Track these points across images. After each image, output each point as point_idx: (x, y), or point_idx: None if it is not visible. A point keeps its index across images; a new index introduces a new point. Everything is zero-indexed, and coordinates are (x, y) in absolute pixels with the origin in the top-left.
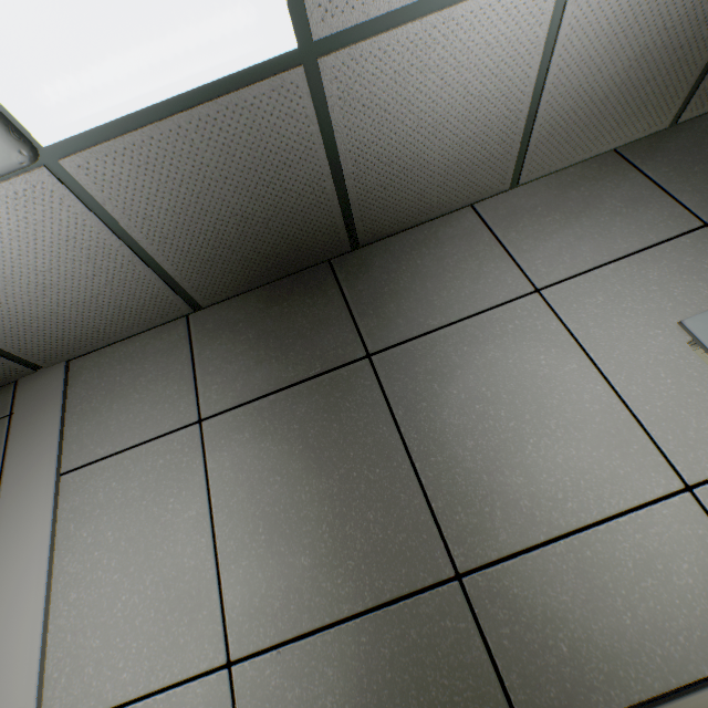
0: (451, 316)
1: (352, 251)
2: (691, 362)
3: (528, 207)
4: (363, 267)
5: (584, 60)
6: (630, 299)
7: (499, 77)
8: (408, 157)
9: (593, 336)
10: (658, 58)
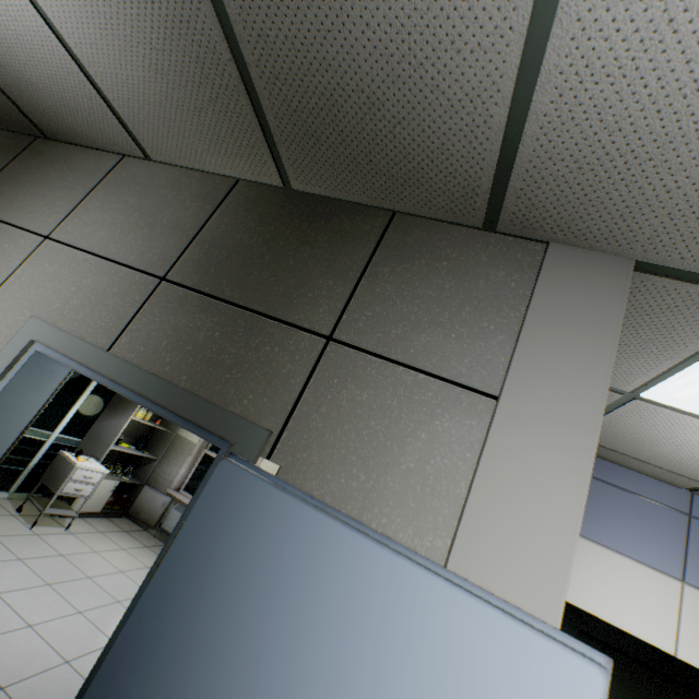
0: (7, 217)
1: (51, 140)
2: (5, 344)
3: (138, 181)
4: (38, 154)
5: (94, 45)
6: (57, 283)
7: (22, 24)
8: (13, 69)
9: (12, 286)
10: (184, 84)
